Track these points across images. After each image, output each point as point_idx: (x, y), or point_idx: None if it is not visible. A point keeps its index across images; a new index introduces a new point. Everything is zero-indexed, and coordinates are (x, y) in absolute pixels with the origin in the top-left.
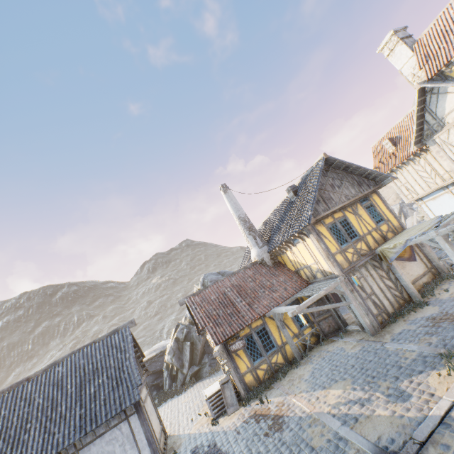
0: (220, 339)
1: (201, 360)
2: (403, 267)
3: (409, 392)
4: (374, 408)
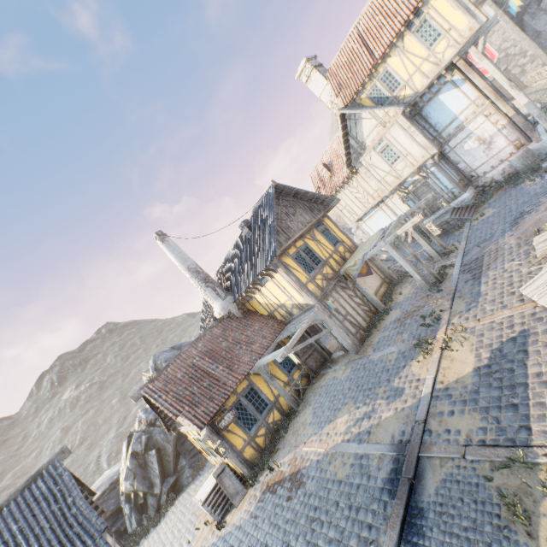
0: (204, 421)
1: (176, 466)
2: (365, 283)
3: (402, 386)
4: (380, 415)
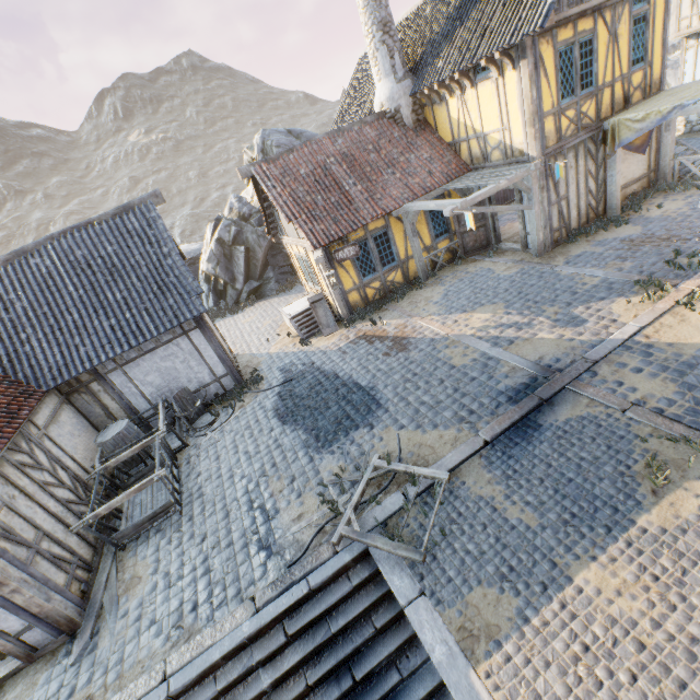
0: (320, 241)
1: (262, 275)
2: (622, 163)
3: (585, 318)
4: (535, 333)
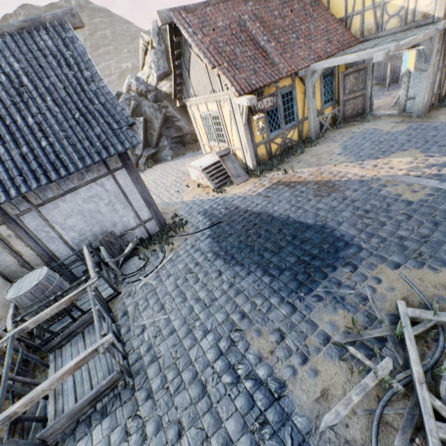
0: (244, 88)
1: (158, 143)
2: None
3: None
4: None
